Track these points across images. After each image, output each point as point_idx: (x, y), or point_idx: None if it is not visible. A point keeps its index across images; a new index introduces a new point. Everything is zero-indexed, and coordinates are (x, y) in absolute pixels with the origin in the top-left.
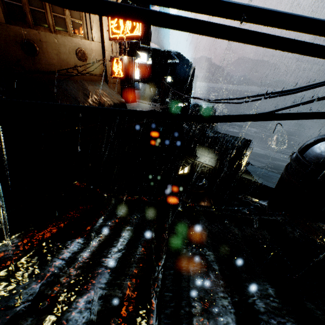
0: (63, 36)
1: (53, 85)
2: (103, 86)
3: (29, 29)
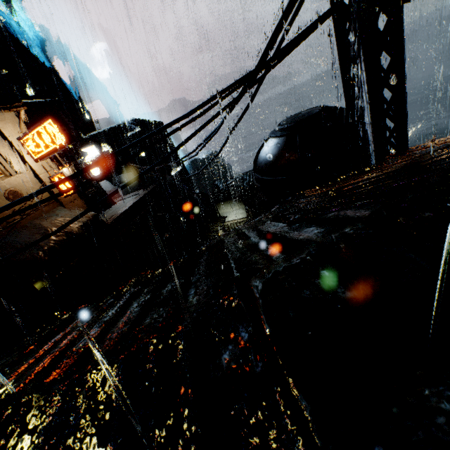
0: None
1: None
2: (60, 212)
3: None
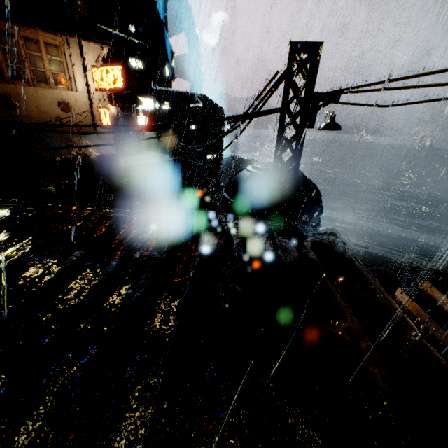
0: (43, 88)
1: (33, 137)
2: (91, 137)
3: (6, 84)
